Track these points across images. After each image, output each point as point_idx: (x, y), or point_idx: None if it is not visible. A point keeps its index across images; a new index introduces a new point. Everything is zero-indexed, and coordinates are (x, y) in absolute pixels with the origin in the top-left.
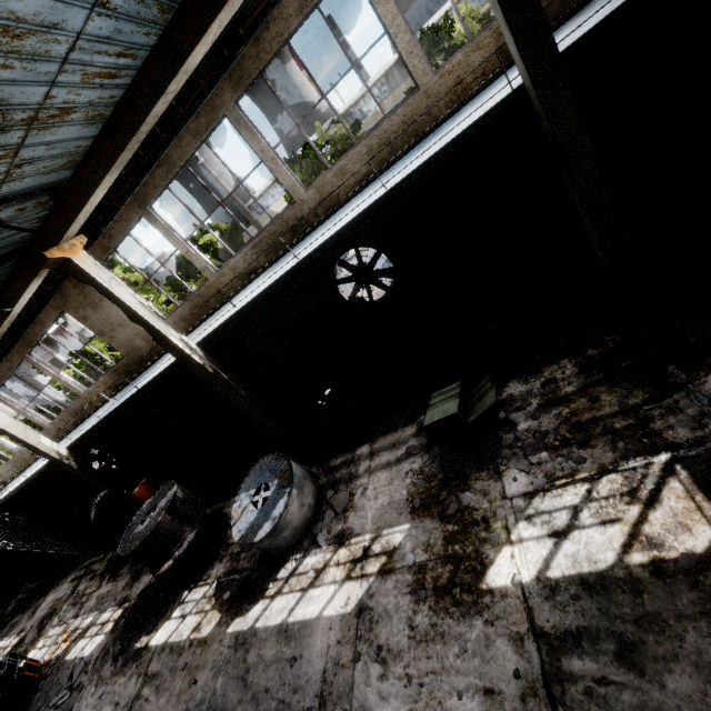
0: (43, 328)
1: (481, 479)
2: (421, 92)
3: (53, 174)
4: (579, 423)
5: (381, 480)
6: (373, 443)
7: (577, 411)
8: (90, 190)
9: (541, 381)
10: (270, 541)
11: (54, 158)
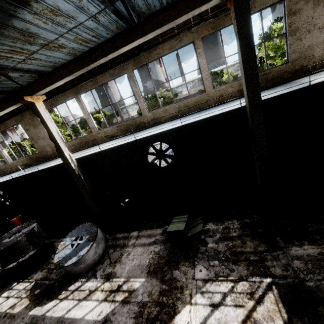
0: (5, 127)
1: (185, 265)
2: (206, 94)
3: (43, 67)
4: (235, 252)
5: (138, 251)
6: (140, 232)
7: (235, 245)
8: (57, 80)
9: (223, 226)
10: (72, 267)
11: (47, 62)
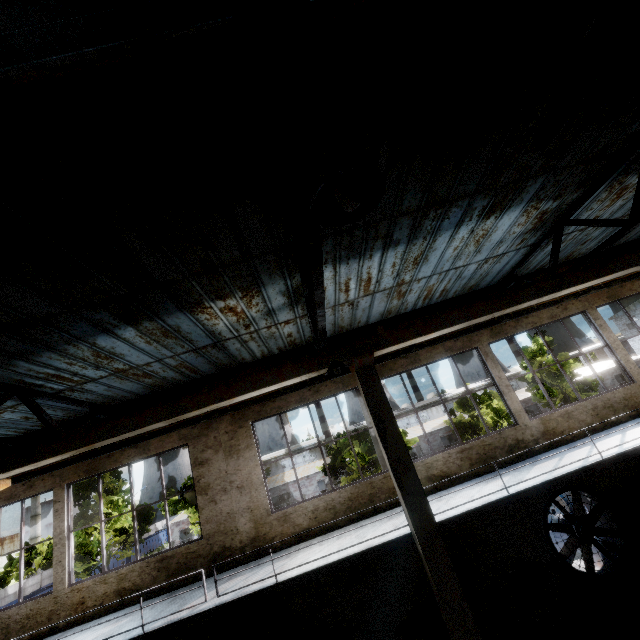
0: (137, 455)
1: None
2: (637, 384)
3: (329, 328)
4: None
5: None
6: None
7: None
8: (442, 326)
9: None
10: None
11: (351, 317)
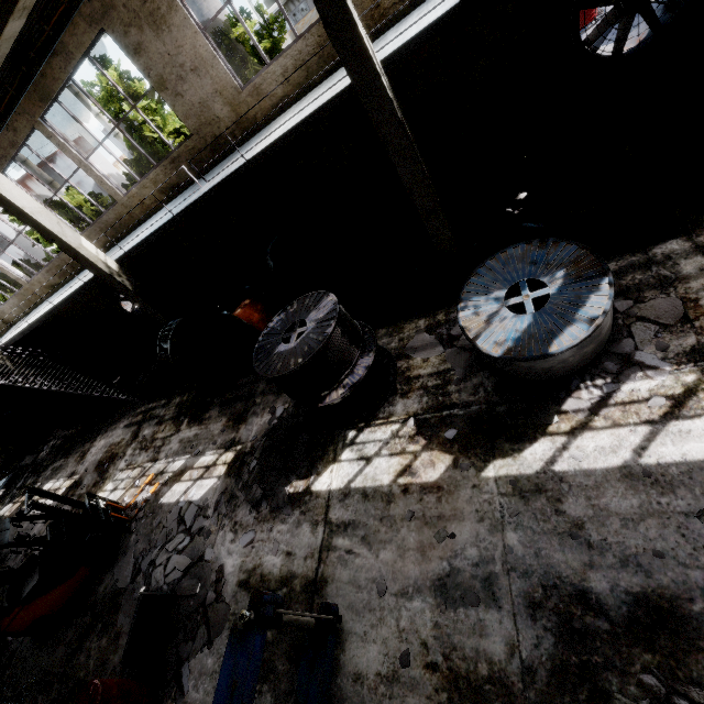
0: (67, 65)
1: None
2: None
3: None
4: None
5: None
6: (695, 236)
7: None
8: None
9: None
10: (568, 356)
11: None
